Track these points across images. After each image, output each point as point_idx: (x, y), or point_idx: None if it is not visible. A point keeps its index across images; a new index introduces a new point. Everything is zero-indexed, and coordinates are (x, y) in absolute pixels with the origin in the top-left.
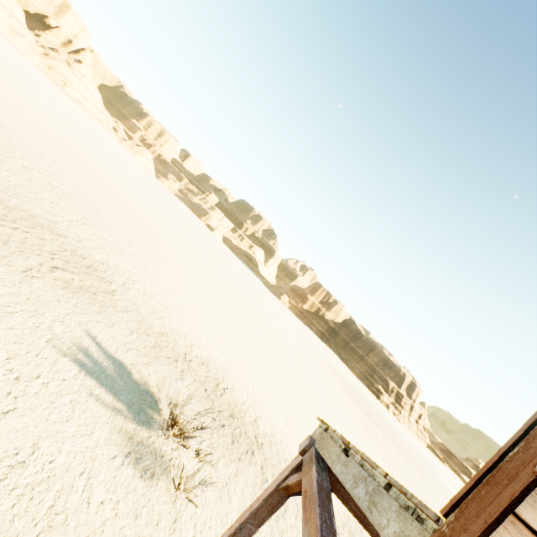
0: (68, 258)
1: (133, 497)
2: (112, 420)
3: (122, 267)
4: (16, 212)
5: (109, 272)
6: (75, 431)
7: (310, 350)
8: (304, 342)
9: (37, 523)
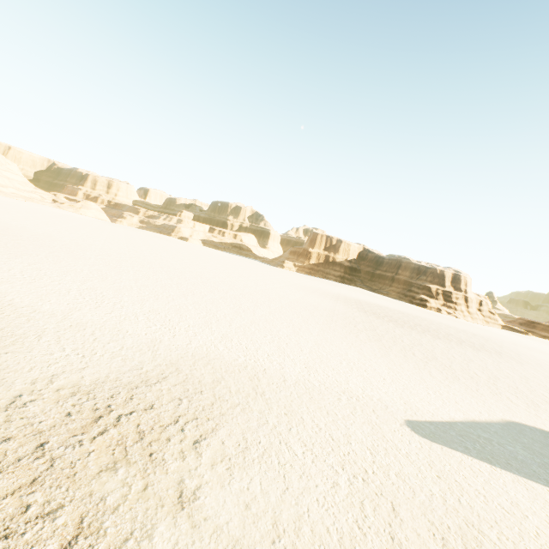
0: None
1: None
2: None
3: None
4: None
5: None
6: None
7: (302, 289)
8: (296, 286)
9: None
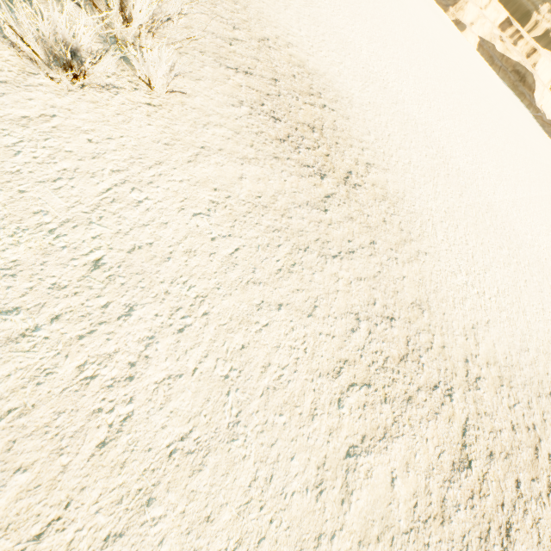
0: None
1: None
2: None
3: None
4: None
5: None
6: None
7: None
8: None
9: None
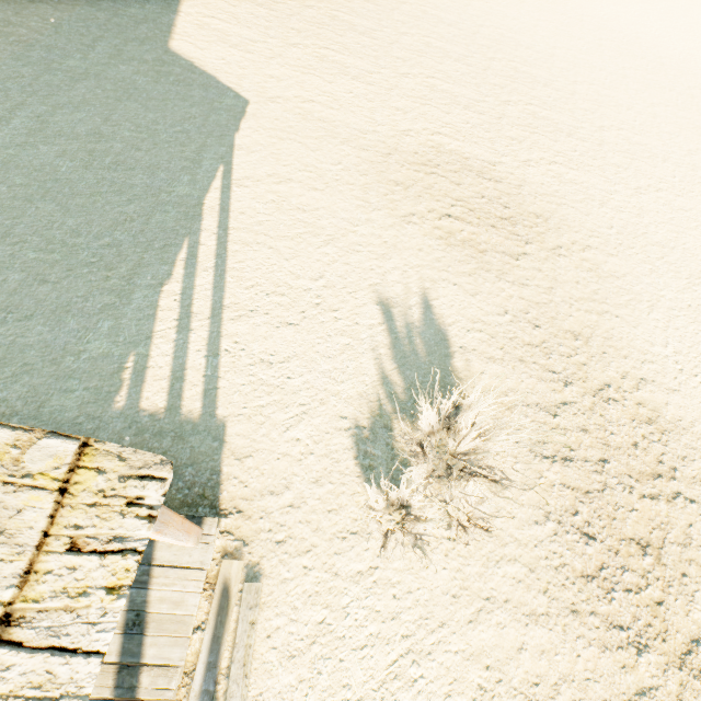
0: (477, 207)
1: (329, 464)
2: (373, 386)
3: (577, 224)
4: (447, 157)
5: (539, 228)
6: (327, 370)
7: None
8: None
9: (245, 407)
